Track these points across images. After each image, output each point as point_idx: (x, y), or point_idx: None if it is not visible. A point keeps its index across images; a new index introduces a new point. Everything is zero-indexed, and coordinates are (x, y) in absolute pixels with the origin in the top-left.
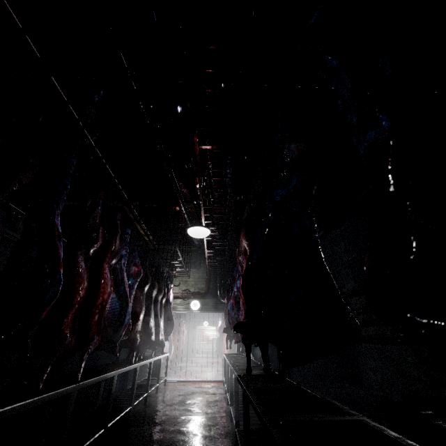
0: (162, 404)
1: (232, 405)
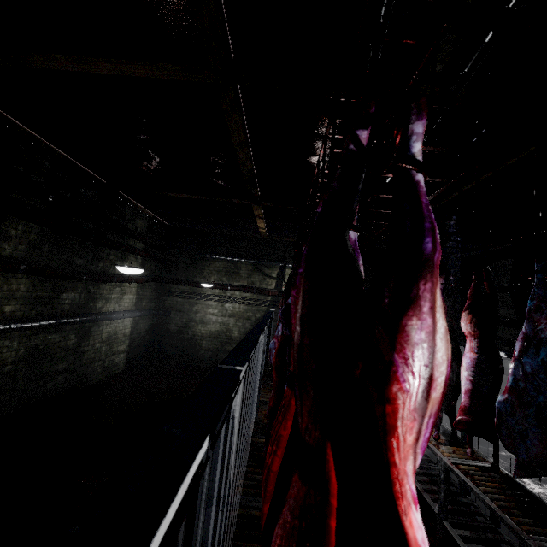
0: None
1: None
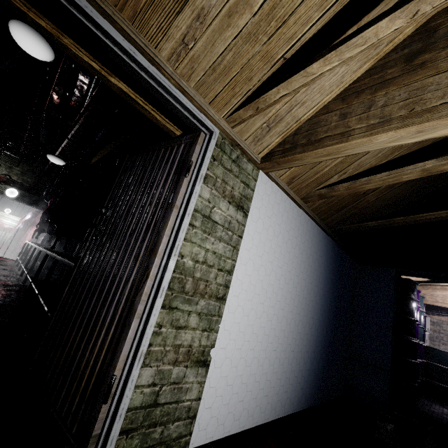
0: None
1: (26, 268)
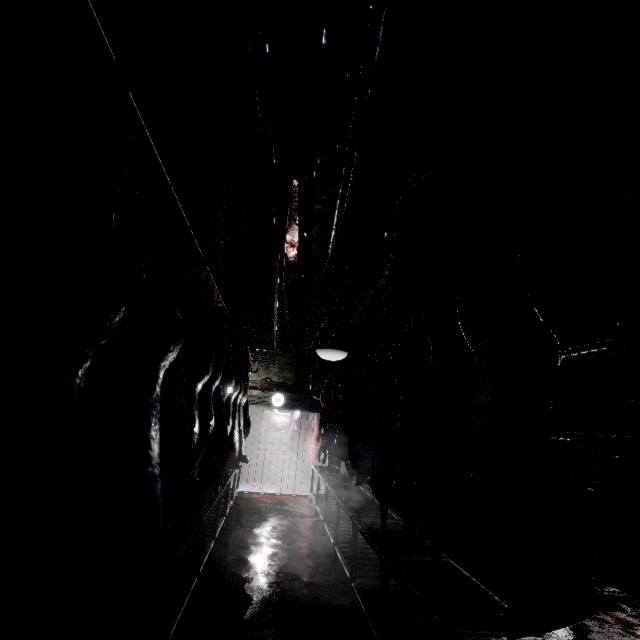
0: (242, 530)
1: (337, 545)
